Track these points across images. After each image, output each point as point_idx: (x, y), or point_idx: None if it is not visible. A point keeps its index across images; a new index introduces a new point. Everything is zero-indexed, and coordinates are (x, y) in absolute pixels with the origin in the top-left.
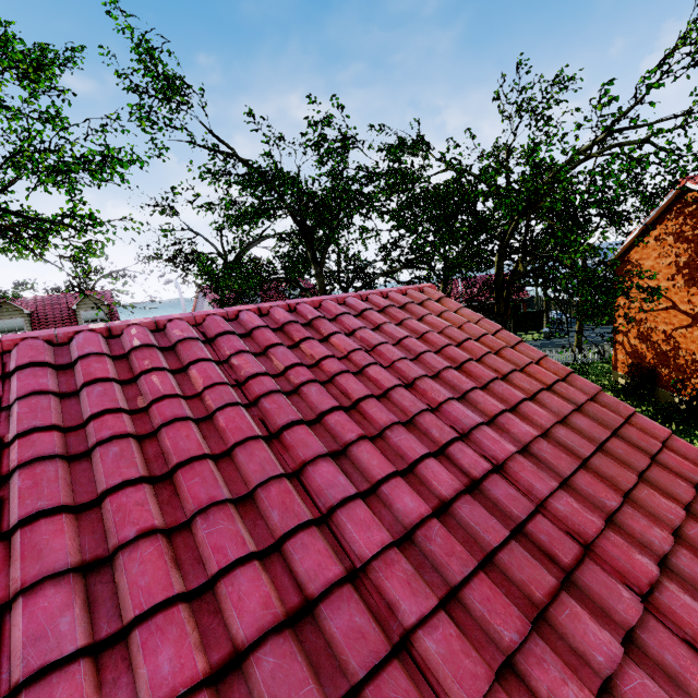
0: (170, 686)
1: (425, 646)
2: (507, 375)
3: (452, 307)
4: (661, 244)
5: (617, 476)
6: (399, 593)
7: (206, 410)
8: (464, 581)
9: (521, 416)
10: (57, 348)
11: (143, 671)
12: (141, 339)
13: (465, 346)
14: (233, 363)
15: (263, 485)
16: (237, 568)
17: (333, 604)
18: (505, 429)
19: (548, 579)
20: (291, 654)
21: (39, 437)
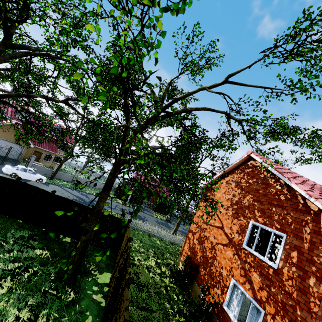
0: None
1: None
2: None
3: None
4: (228, 186)
5: None
6: None
7: None
8: None
9: None
10: None
11: None
12: None
13: None
14: None
15: None
16: None
17: None
18: None
19: None
20: None
21: None
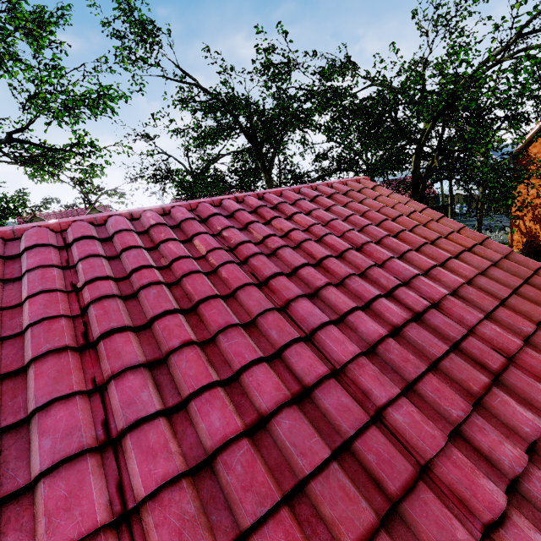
0: (222, 434)
1: (394, 418)
2: (435, 241)
3: (384, 193)
4: None
5: (531, 310)
6: (371, 384)
7: (211, 267)
8: (417, 378)
9: (449, 270)
10: (97, 228)
11: (202, 425)
12: (155, 220)
13: (398, 220)
14: (224, 235)
15: (261, 315)
16: (253, 366)
17: (324, 390)
18: (437, 278)
19: (482, 378)
20: (300, 419)
21: (101, 284)
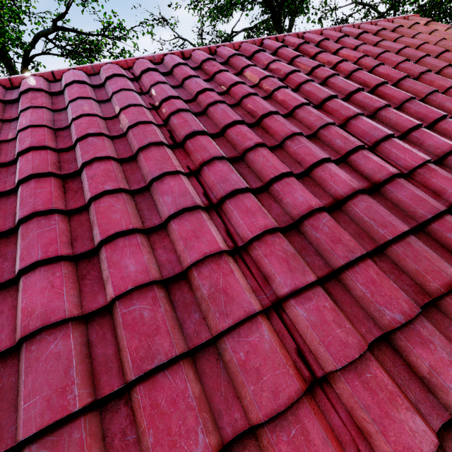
0: (307, 205)
1: None
2: None
3: (439, 28)
4: None
5: None
6: (445, 185)
7: (265, 93)
8: None
9: None
10: (156, 66)
11: (286, 200)
12: (206, 55)
13: None
14: (272, 68)
15: (323, 128)
16: (324, 164)
17: (396, 185)
18: None
19: None
20: (375, 204)
21: (175, 101)
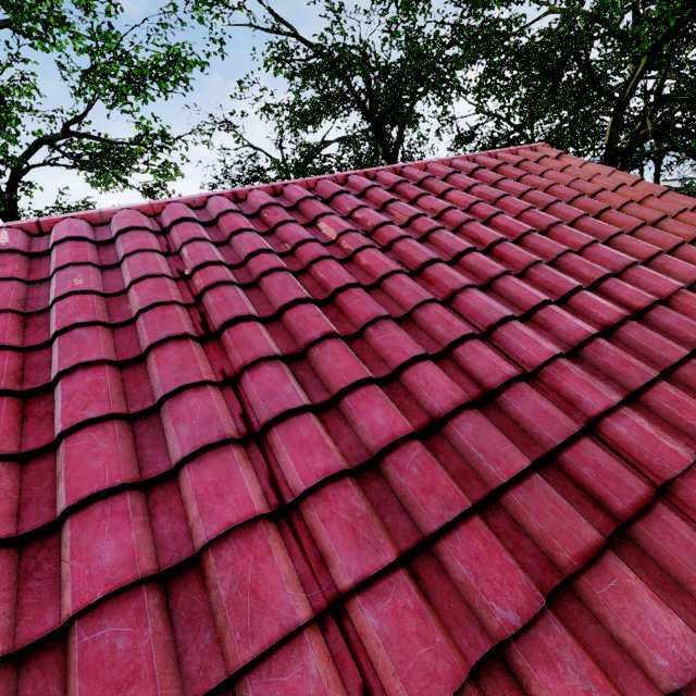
0: (389, 432)
1: (615, 430)
2: (657, 223)
3: (574, 163)
4: None
5: None
6: (579, 390)
7: (345, 253)
8: (645, 387)
9: (681, 259)
10: (196, 211)
11: (361, 424)
12: (266, 199)
13: (599, 197)
14: (357, 217)
15: (419, 307)
16: (417, 363)
17: (515, 394)
18: (664, 269)
19: None
20: (486, 424)
21: (214, 269)
